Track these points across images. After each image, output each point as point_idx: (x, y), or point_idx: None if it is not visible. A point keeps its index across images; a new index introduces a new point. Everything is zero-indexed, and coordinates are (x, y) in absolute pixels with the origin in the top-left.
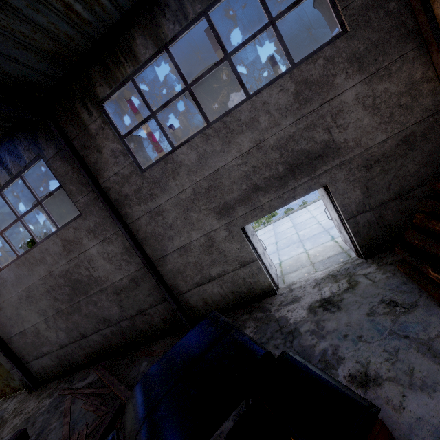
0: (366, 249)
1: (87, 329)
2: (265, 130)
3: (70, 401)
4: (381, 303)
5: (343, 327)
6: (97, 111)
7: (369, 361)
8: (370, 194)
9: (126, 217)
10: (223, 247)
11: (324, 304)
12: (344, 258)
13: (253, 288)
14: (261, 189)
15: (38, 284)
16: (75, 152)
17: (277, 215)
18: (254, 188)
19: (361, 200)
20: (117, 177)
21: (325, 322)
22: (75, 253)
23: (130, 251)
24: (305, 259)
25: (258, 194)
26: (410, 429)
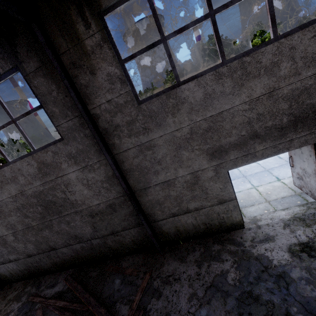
0: None
1: (57, 243)
2: (282, 78)
3: (42, 312)
4: None
5: None
6: (97, 24)
7: None
8: None
9: (112, 147)
10: (206, 186)
11: (305, 249)
12: (300, 201)
13: (224, 222)
14: (259, 137)
15: (8, 201)
16: (63, 69)
17: None
18: (253, 135)
19: None
20: (110, 105)
21: None
22: (52, 176)
23: (111, 180)
24: (257, 195)
25: (255, 142)
26: None
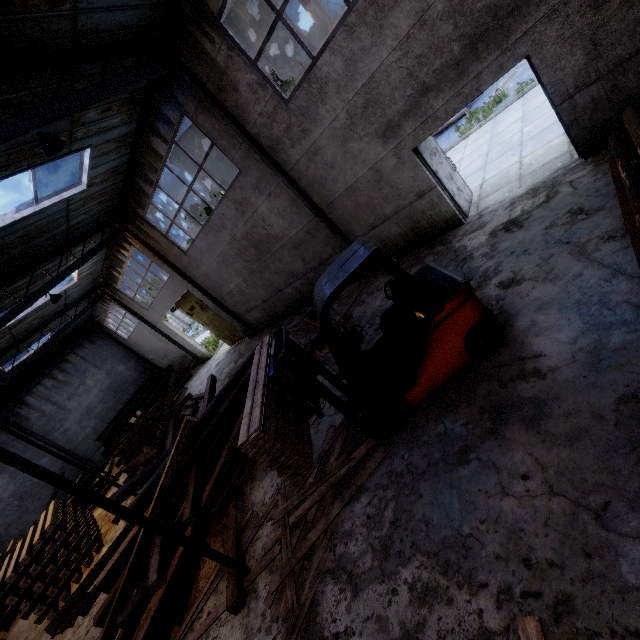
0: (586, 144)
1: (280, 284)
2: None
3: None
4: (567, 214)
5: (515, 245)
6: (218, 35)
7: (522, 269)
8: (600, 53)
9: (283, 165)
10: (394, 179)
11: (507, 226)
12: (563, 161)
13: (434, 221)
14: (432, 89)
15: (228, 249)
16: (213, 99)
17: (506, 99)
18: (422, 89)
19: (582, 67)
20: (263, 118)
21: (500, 243)
22: (248, 214)
23: (297, 202)
24: (514, 173)
25: (429, 98)
26: (524, 306)
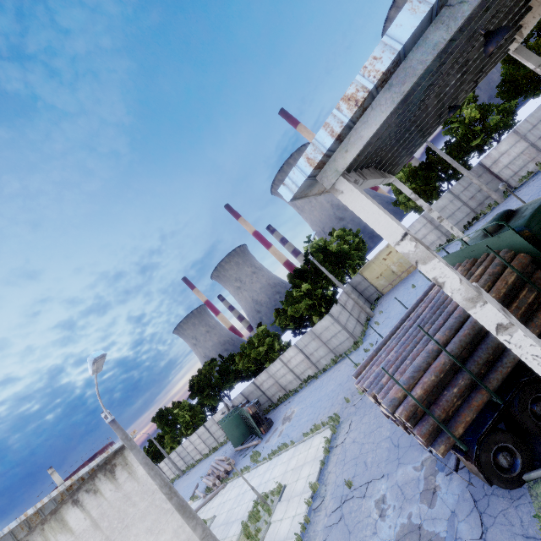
0: None
1: None
2: None
3: None
4: None
5: None
6: None
7: None
8: None
9: None
10: None
11: None
12: None
13: None
14: None
15: None
16: None
17: (260, 456)
18: None
19: None
20: None
21: None
22: None
23: None
24: None
25: None
26: None
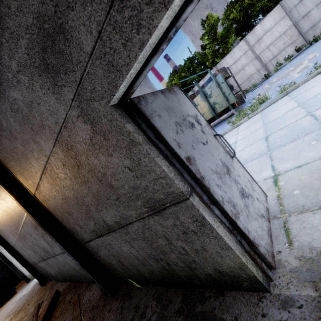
0: None
1: (41, 254)
2: None
3: None
4: None
5: None
6: None
7: None
8: None
9: None
10: (99, 167)
11: None
12: None
13: (194, 262)
14: None
15: None
16: None
17: (267, 100)
18: None
19: None
20: None
21: None
22: None
23: None
24: None
25: None
26: None
